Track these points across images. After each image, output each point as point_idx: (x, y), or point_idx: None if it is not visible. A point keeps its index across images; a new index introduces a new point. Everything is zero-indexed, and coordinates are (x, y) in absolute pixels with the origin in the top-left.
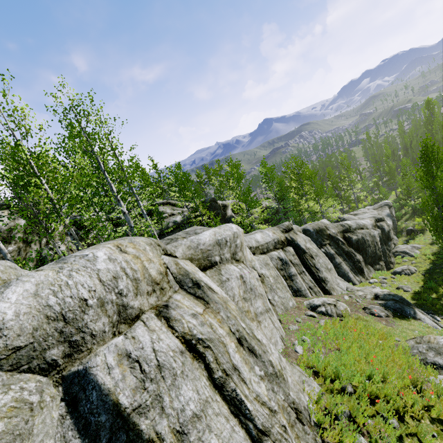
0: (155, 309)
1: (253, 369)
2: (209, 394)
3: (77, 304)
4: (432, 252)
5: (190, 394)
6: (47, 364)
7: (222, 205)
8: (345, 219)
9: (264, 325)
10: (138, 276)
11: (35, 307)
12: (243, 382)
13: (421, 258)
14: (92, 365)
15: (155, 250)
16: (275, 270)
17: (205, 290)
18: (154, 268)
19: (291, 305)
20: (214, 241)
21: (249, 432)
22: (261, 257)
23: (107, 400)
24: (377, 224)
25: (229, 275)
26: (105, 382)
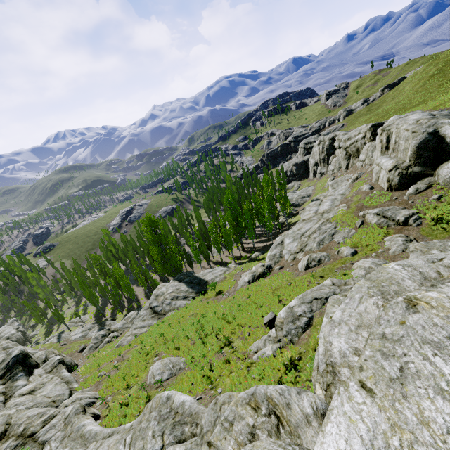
0: None
1: None
2: None
3: None
4: (44, 329)
5: None
6: None
7: None
8: None
9: None
10: None
11: None
12: None
13: (41, 332)
14: None
15: None
16: None
17: None
18: None
19: None
20: None
21: None
22: None
23: None
24: (18, 330)
25: None
26: None
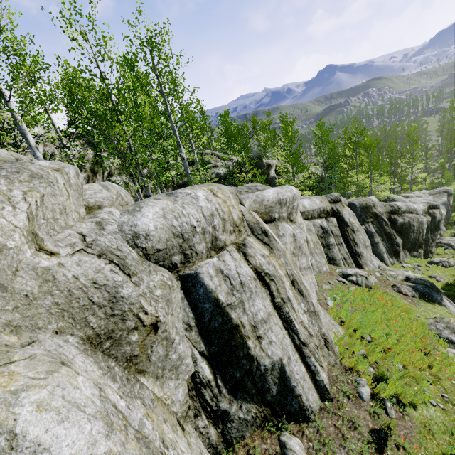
0: (235, 245)
1: (300, 305)
2: (271, 310)
3: (190, 229)
4: None
5: (260, 306)
6: (172, 265)
7: (266, 165)
8: (395, 199)
9: (305, 278)
10: (226, 217)
11: (166, 225)
12: (294, 310)
13: None
14: (200, 272)
15: (235, 199)
16: (316, 236)
17: (271, 239)
18: (236, 213)
19: (325, 270)
20: (276, 200)
21: (294, 341)
22: (306, 222)
23: (210, 295)
24: (429, 211)
25: (284, 231)
26: (209, 284)
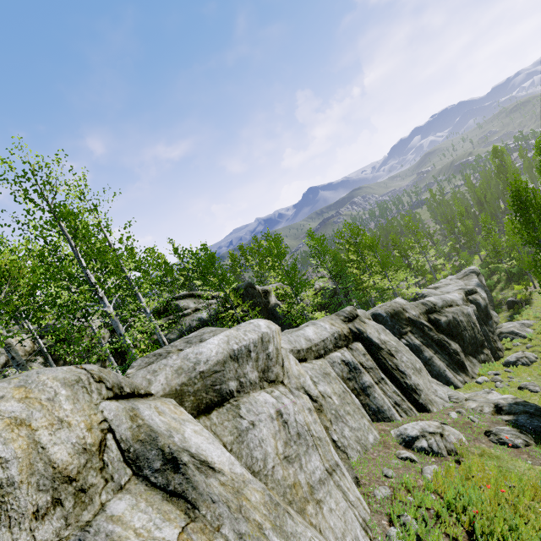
0: None
1: None
2: None
3: None
4: None
5: None
6: None
7: (263, 292)
8: (424, 294)
9: (328, 508)
10: (11, 474)
11: None
12: None
13: (538, 339)
14: None
15: (84, 395)
16: (340, 382)
17: (191, 472)
18: (68, 440)
19: (372, 440)
20: (225, 355)
21: None
22: (317, 363)
23: None
24: (469, 298)
25: (255, 414)
26: None
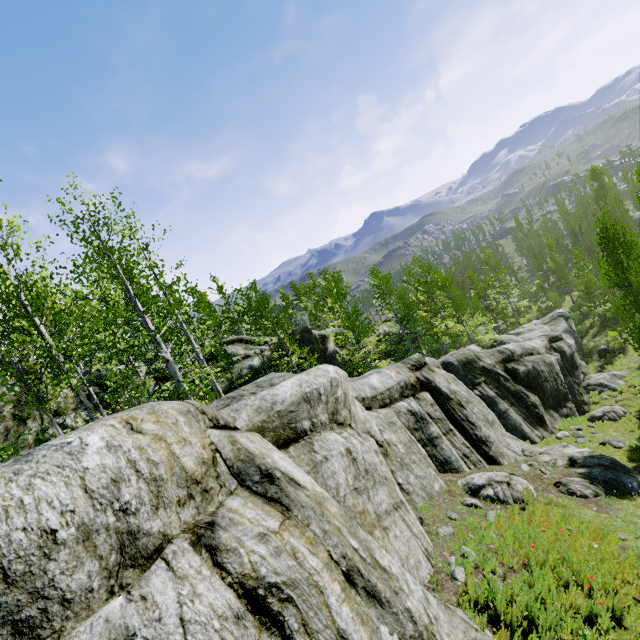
0: (191, 533)
1: (378, 634)
2: None
3: (36, 543)
4: None
5: None
6: None
7: (320, 337)
8: (504, 341)
9: (393, 534)
10: (161, 473)
11: None
12: None
13: (629, 392)
14: None
15: (195, 422)
16: (406, 431)
17: (283, 485)
18: (192, 454)
19: (438, 489)
20: (299, 396)
21: None
22: (382, 412)
23: None
24: (553, 346)
25: (327, 450)
26: None
